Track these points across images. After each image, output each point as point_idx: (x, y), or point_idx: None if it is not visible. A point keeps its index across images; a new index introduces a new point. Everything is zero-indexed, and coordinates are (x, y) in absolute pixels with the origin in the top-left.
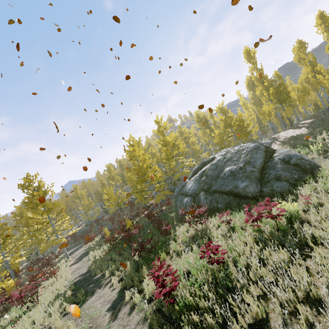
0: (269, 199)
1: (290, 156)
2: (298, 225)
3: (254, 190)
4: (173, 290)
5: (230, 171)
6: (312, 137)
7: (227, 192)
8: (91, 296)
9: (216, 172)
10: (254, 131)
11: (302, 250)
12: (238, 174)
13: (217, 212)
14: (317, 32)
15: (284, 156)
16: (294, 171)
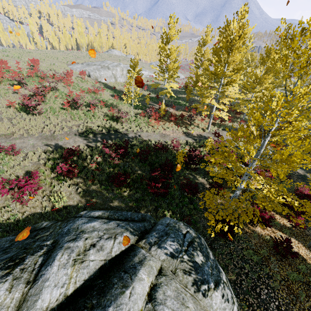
0: None
1: None
2: None
3: None
4: None
5: None
6: None
7: None
8: (82, 139)
9: None
10: None
11: None
12: None
13: None
14: None
15: None
16: None
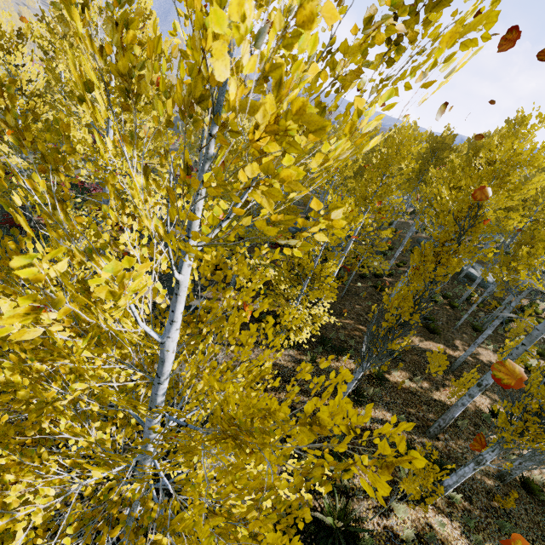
0: None
1: None
2: None
3: None
4: None
5: None
6: None
7: None
8: None
9: None
10: None
11: None
12: None
13: None
14: None
15: None
16: None
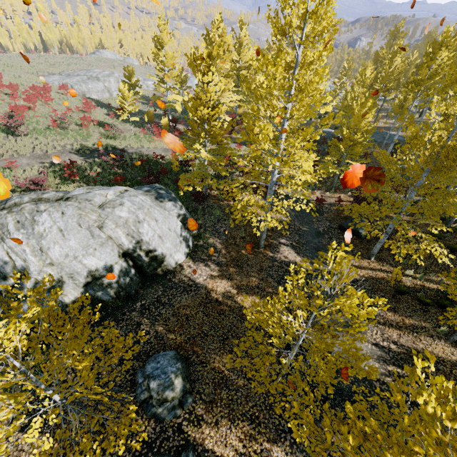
0: None
1: None
2: None
3: None
4: None
5: None
6: None
7: None
8: (79, 156)
9: None
10: None
11: None
12: None
13: None
14: None
15: None
16: None
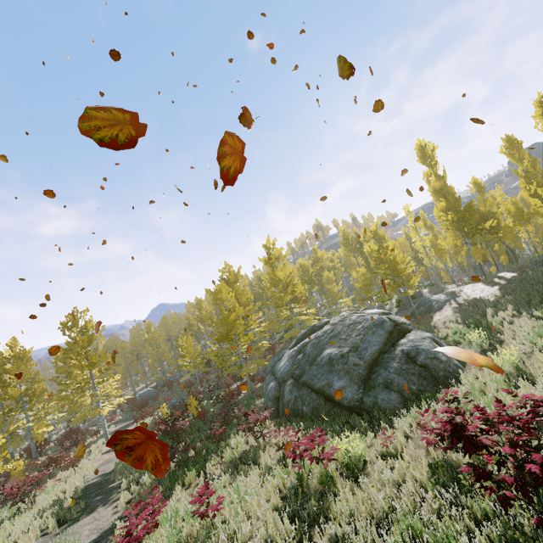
0: (317, 431)
1: (418, 349)
2: (343, 483)
3: (352, 396)
4: (131, 542)
5: (328, 357)
6: (494, 311)
7: (318, 390)
8: (87, 515)
9: (315, 352)
10: (413, 280)
11: (315, 525)
12: (337, 364)
13: (300, 418)
14: (535, 127)
15: (410, 347)
16: (415, 378)
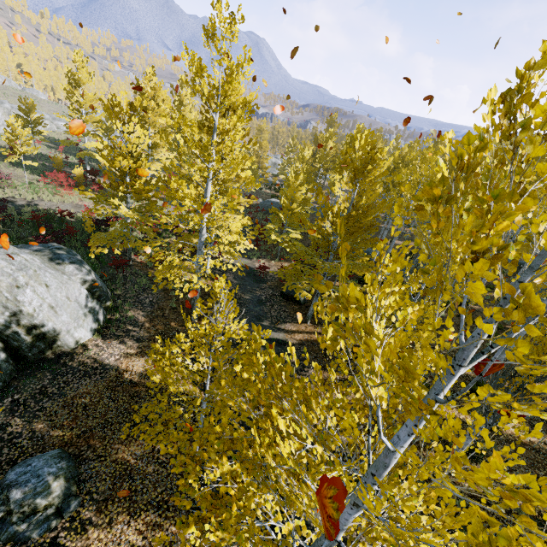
0: None
1: None
2: None
3: None
4: None
5: None
6: None
7: None
8: None
9: None
10: None
11: None
12: None
13: None
14: None
15: None
16: None
